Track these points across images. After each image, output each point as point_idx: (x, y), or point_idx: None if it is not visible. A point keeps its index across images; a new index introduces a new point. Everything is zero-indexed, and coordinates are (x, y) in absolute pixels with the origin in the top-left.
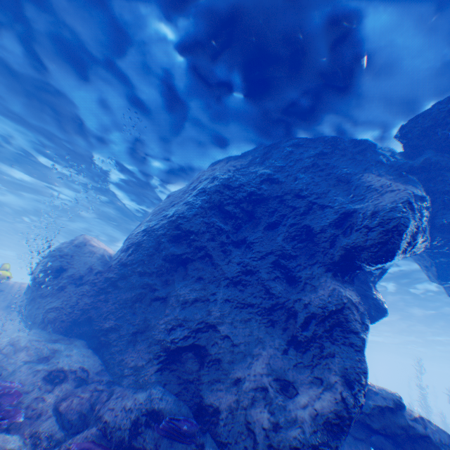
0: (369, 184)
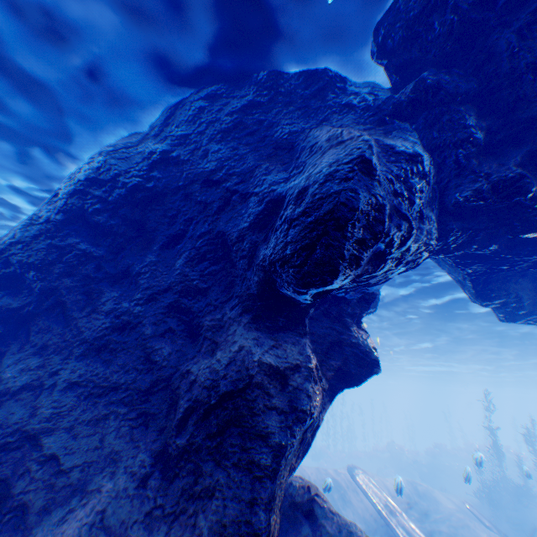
0: (316, 142)
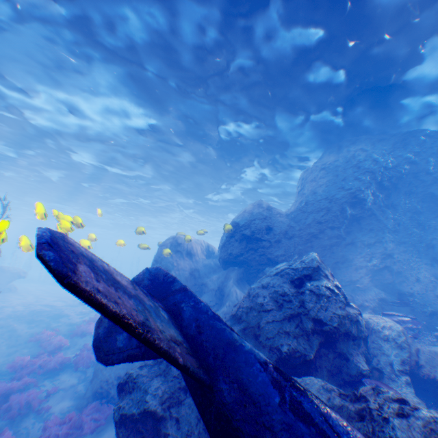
0: None
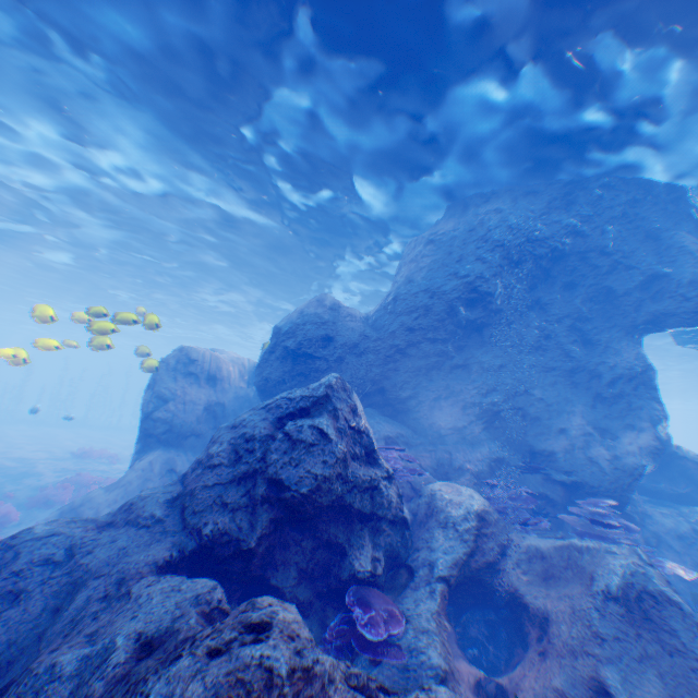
0: (683, 247)
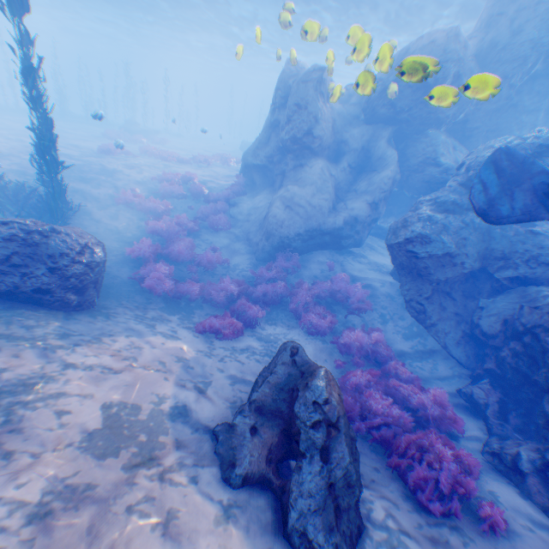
0: None
